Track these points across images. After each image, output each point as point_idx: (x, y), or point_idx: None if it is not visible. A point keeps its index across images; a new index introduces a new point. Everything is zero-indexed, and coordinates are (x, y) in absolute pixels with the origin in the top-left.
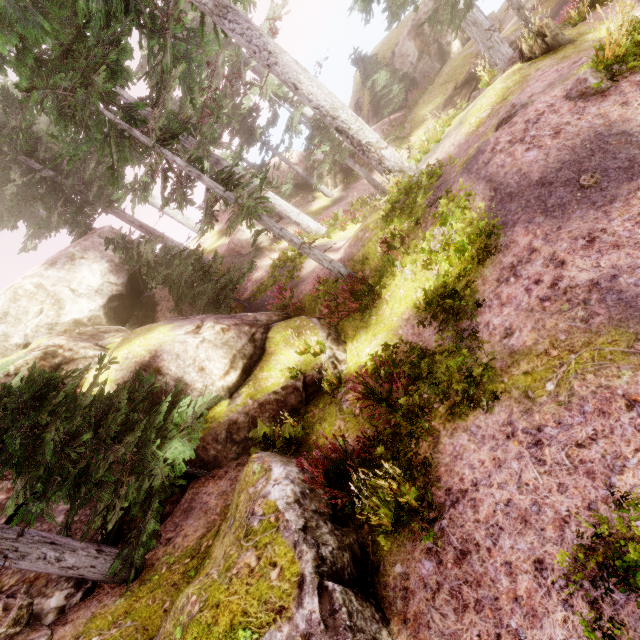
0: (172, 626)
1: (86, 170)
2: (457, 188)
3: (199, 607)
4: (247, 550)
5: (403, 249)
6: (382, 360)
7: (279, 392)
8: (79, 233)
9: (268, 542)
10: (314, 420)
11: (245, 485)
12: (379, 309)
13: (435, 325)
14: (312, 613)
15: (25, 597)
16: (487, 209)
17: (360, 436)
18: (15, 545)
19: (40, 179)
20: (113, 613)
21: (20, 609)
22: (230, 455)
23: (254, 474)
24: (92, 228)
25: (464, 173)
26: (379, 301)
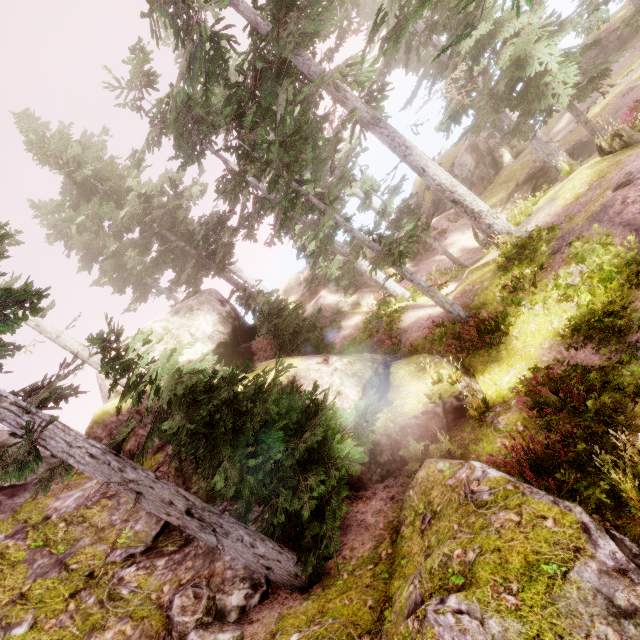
0: (439, 580)
1: (222, 238)
2: (587, 234)
3: (476, 552)
4: (495, 513)
5: (533, 288)
6: (548, 373)
7: (419, 417)
8: (189, 293)
9: (520, 503)
10: (465, 442)
11: (433, 483)
12: (508, 344)
13: (590, 346)
14: (614, 553)
15: (209, 589)
16: (630, 245)
17: (543, 441)
18: (220, 521)
19: (174, 247)
20: (305, 613)
21: (208, 599)
22: (374, 477)
23: (442, 471)
24: (199, 290)
25: (592, 223)
26: (506, 338)
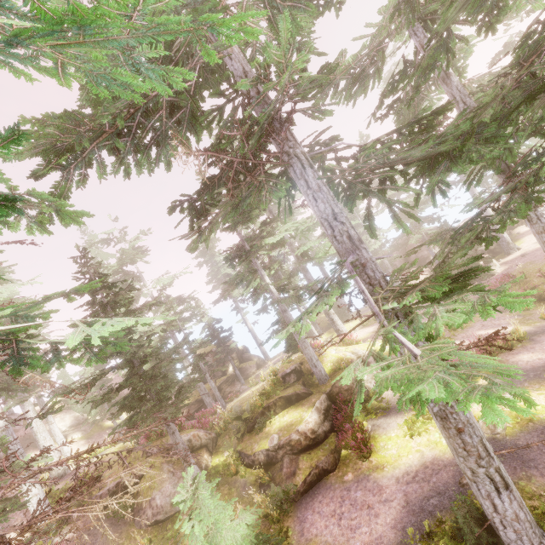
0: None
1: None
2: None
3: None
4: None
5: None
6: None
7: None
8: None
9: None
10: None
11: None
12: None
13: None
14: None
15: None
16: None
17: None
18: None
19: None
20: None
21: None
22: None
23: None
24: None
25: None
26: None
